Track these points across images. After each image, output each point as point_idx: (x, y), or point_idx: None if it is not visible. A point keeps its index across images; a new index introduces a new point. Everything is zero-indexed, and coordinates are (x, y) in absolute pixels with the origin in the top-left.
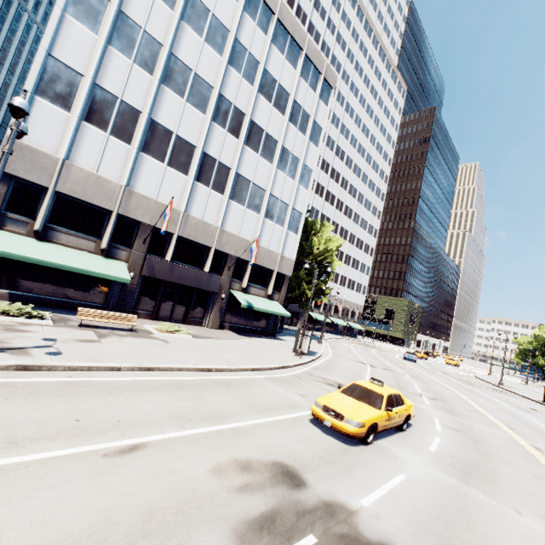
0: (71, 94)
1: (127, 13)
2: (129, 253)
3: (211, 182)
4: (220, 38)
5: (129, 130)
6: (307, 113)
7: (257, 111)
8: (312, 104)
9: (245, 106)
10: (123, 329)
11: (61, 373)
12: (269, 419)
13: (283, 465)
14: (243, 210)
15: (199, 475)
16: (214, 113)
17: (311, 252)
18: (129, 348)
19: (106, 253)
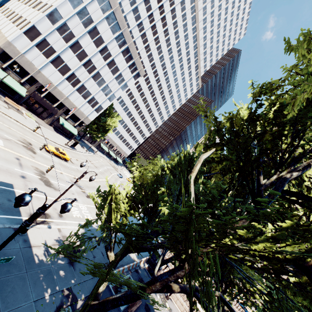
0: (35, 37)
1: (67, 23)
2: (29, 87)
3: (71, 82)
4: (99, 43)
5: (49, 55)
6: (124, 79)
7: (102, 70)
8: (128, 77)
9: (98, 66)
10: (15, 108)
11: (0, 112)
12: (36, 141)
13: (31, 143)
14: (79, 96)
15: (18, 136)
16: (84, 63)
17: (105, 122)
18: (15, 115)
19: (22, 83)
